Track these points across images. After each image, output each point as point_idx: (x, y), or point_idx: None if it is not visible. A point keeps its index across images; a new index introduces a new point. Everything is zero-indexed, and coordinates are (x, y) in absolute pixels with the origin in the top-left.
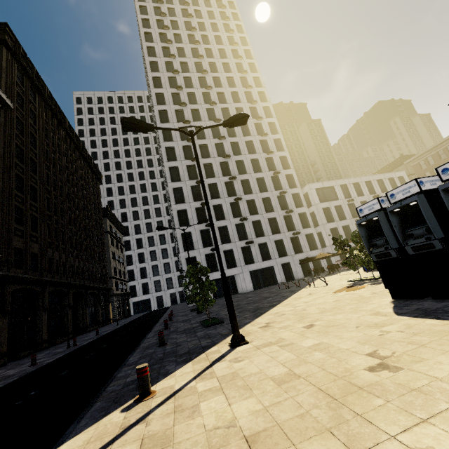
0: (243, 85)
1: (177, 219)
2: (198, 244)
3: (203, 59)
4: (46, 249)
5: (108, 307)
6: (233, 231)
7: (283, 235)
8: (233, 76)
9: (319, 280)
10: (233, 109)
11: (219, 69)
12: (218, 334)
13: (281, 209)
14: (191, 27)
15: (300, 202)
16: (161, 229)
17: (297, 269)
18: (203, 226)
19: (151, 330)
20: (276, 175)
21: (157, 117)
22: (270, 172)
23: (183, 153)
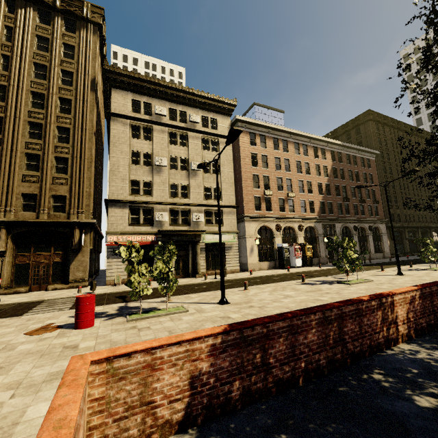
0: None
1: None
2: None
3: None
4: (402, 210)
5: None
6: None
7: None
8: None
9: None
10: None
11: None
12: None
13: None
14: None
15: None
16: None
17: None
18: None
19: None
20: None
21: None
22: None
23: None
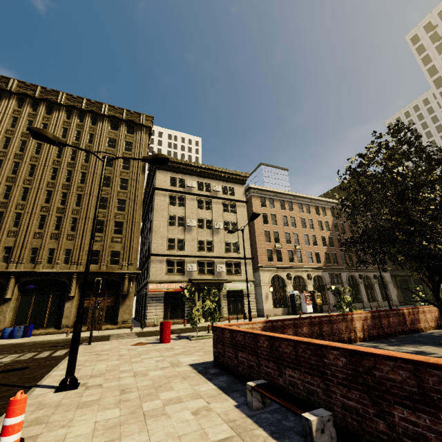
0: None
1: None
2: None
3: None
4: None
5: None
6: None
7: None
8: None
9: None
10: None
11: None
12: None
13: None
14: None
15: None
16: None
17: None
18: None
19: None
20: None
21: None
22: None
23: None
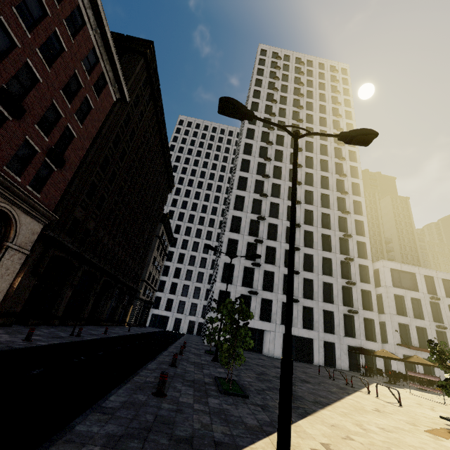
0: (334, 140)
1: (226, 247)
2: (237, 280)
3: (302, 110)
4: (100, 229)
5: (128, 308)
6: (279, 281)
7: (335, 307)
8: (327, 131)
9: (379, 388)
10: (318, 159)
11: (315, 121)
12: (241, 421)
13: (342, 277)
14: (300, 81)
15: (367, 277)
16: (208, 247)
17: (343, 356)
18: (249, 264)
19: (155, 358)
20: (346, 238)
21: (241, 148)
22: (339, 233)
23: (254, 186)
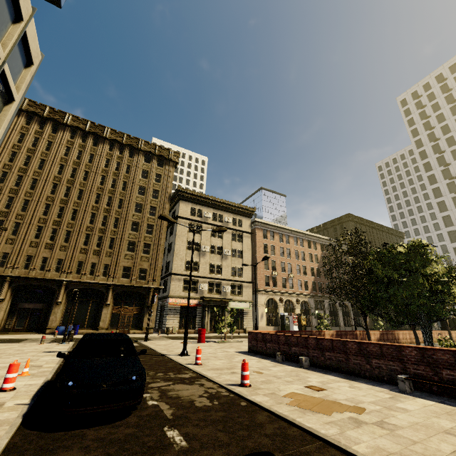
0: None
1: None
2: None
3: None
4: None
5: None
6: None
7: None
8: None
9: None
10: None
11: None
12: None
13: None
14: (451, 102)
15: None
16: None
17: None
18: None
19: None
20: None
21: (431, 195)
22: None
23: None
